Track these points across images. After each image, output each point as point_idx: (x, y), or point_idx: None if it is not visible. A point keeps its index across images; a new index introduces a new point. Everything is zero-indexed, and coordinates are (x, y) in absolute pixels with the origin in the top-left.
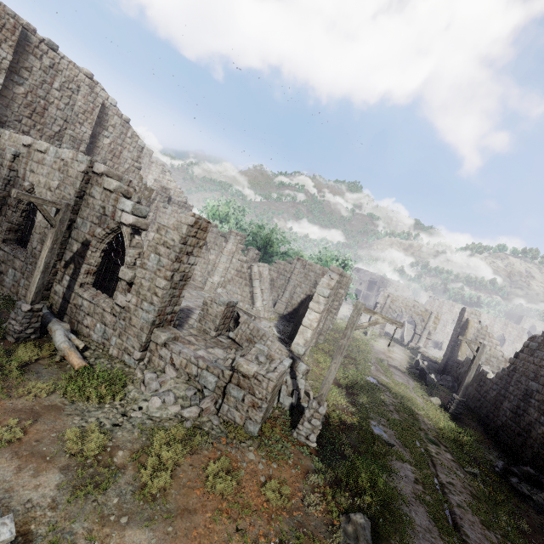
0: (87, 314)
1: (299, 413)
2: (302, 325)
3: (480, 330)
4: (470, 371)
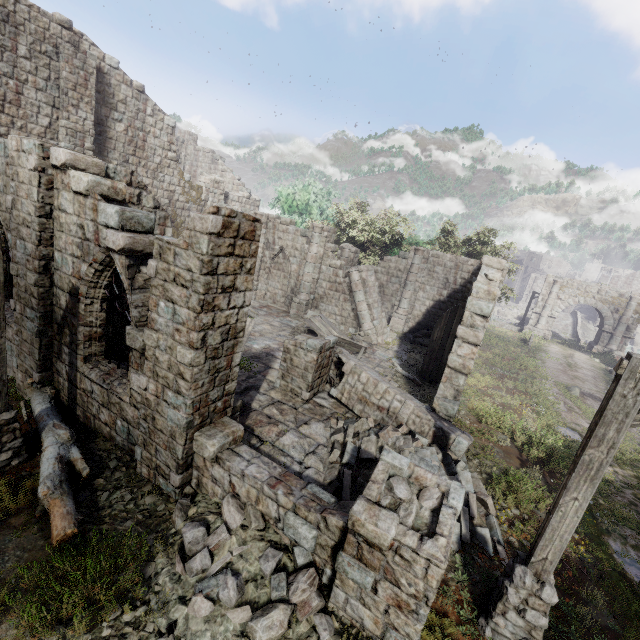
0: (101, 404)
1: (479, 556)
2: (447, 366)
3: None
4: None
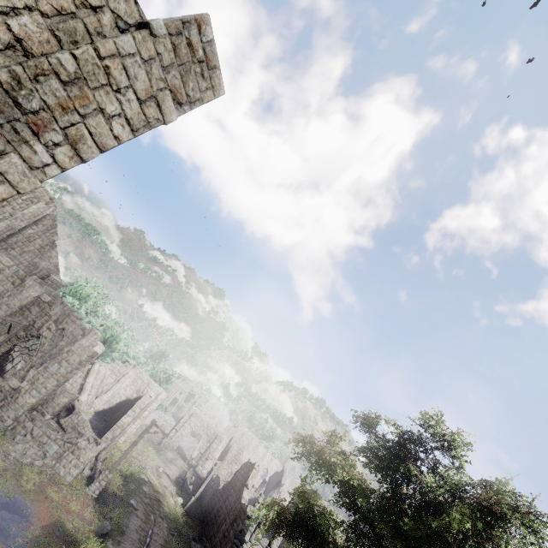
0: None
1: (92, 481)
2: (116, 424)
3: (236, 456)
4: (207, 480)
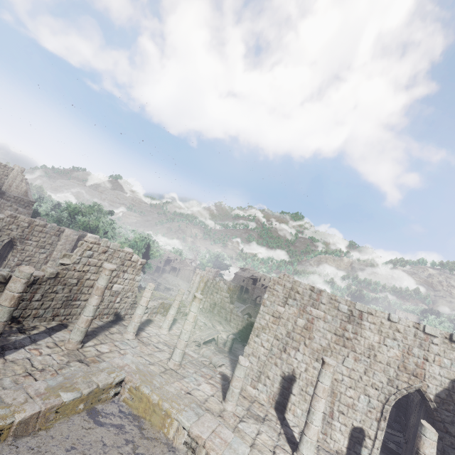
0: None
1: None
2: None
3: (215, 285)
4: None
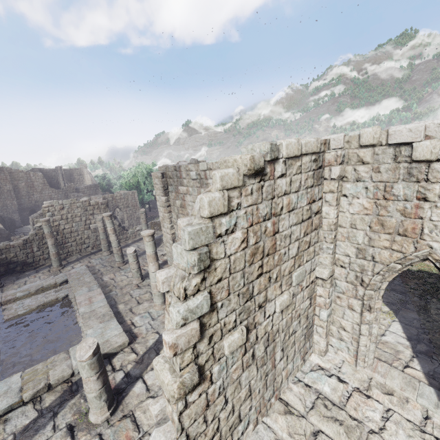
0: None
1: None
2: None
3: None
4: None
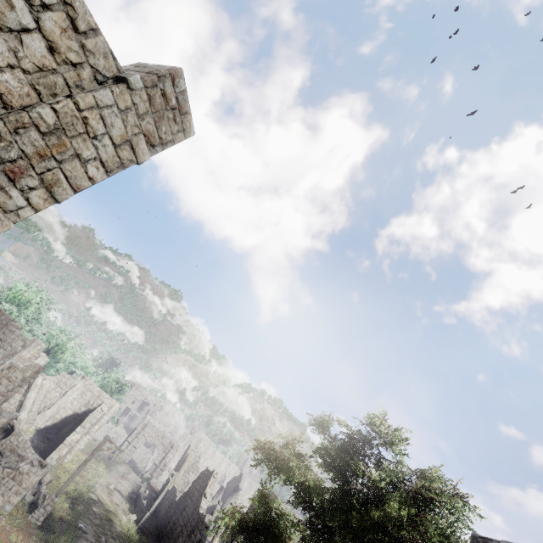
0: None
1: (35, 507)
2: (63, 443)
3: (194, 464)
4: (163, 492)
